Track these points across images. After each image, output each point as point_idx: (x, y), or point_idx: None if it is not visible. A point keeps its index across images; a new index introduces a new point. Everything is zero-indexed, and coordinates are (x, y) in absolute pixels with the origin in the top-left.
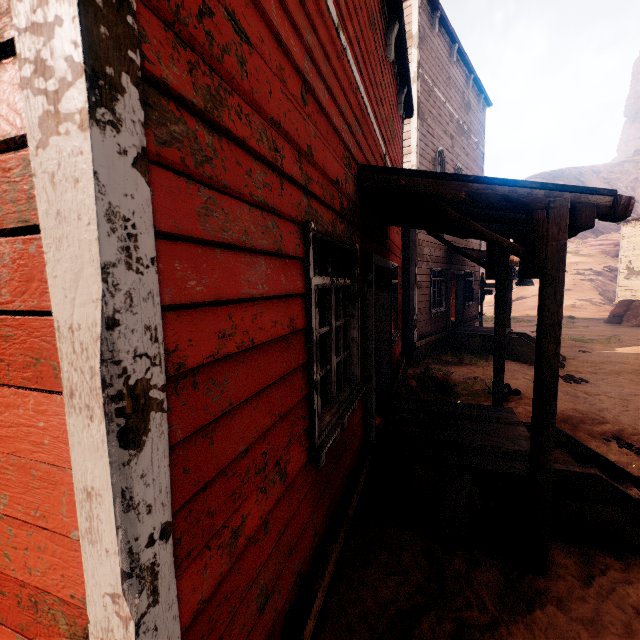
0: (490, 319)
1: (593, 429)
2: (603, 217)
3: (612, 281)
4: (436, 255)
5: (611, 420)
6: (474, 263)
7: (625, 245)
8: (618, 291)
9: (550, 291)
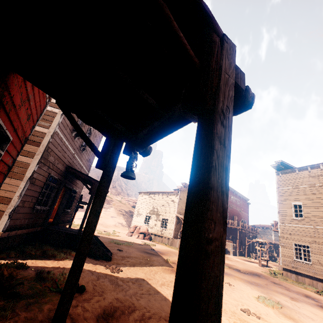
0: (76, 225)
1: (130, 319)
2: (235, 100)
3: (130, 217)
4: (58, 167)
5: (138, 305)
6: (80, 186)
7: (139, 201)
8: (133, 221)
9: (221, 130)
